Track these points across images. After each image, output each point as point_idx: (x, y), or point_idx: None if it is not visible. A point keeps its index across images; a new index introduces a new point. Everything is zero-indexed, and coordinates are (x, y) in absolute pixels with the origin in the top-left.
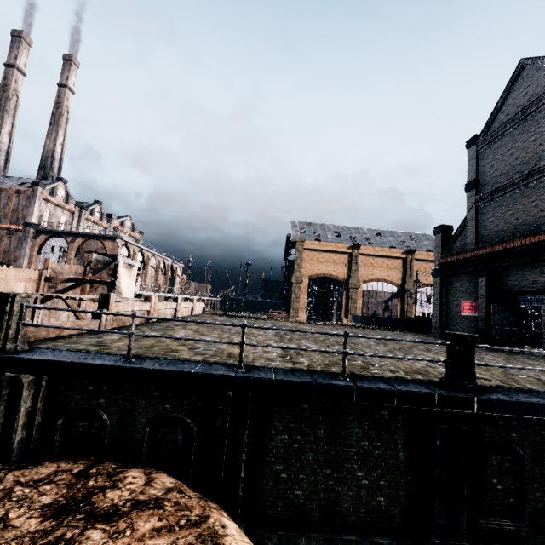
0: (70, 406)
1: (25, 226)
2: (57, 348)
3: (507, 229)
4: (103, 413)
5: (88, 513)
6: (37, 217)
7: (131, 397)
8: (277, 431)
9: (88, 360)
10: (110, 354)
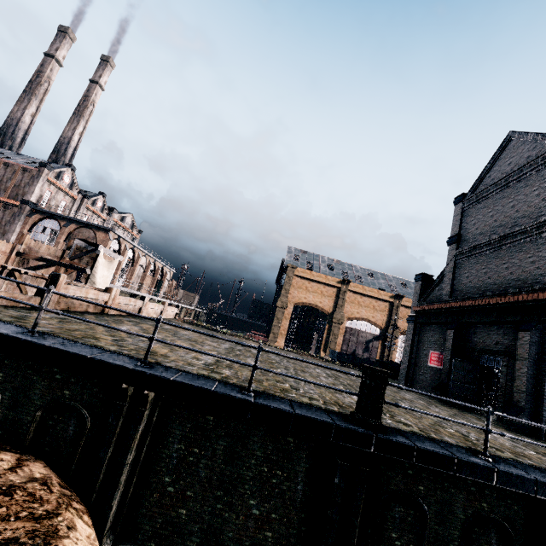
0: None
1: (23, 203)
2: None
3: (479, 286)
4: None
5: None
6: (37, 197)
7: (31, 375)
8: (174, 439)
9: None
10: (19, 327)
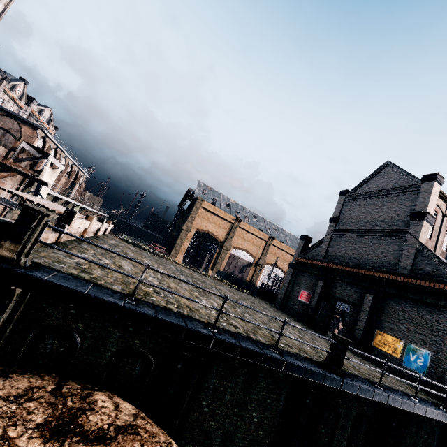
0: (46, 323)
1: None
2: (55, 269)
3: (345, 257)
4: (77, 336)
5: (82, 435)
6: None
7: (108, 327)
8: (212, 376)
9: (101, 295)
10: (106, 288)
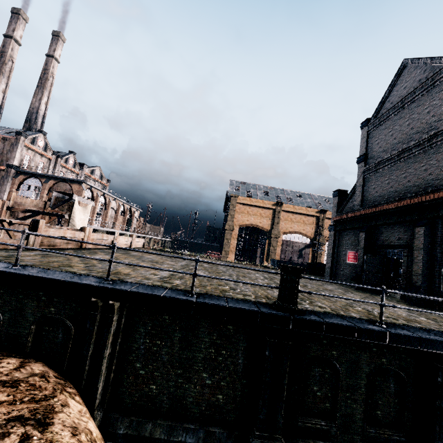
0: None
1: (8, 167)
2: None
3: (383, 195)
4: None
5: None
6: (19, 160)
7: (23, 299)
8: (140, 335)
9: None
10: (6, 263)
